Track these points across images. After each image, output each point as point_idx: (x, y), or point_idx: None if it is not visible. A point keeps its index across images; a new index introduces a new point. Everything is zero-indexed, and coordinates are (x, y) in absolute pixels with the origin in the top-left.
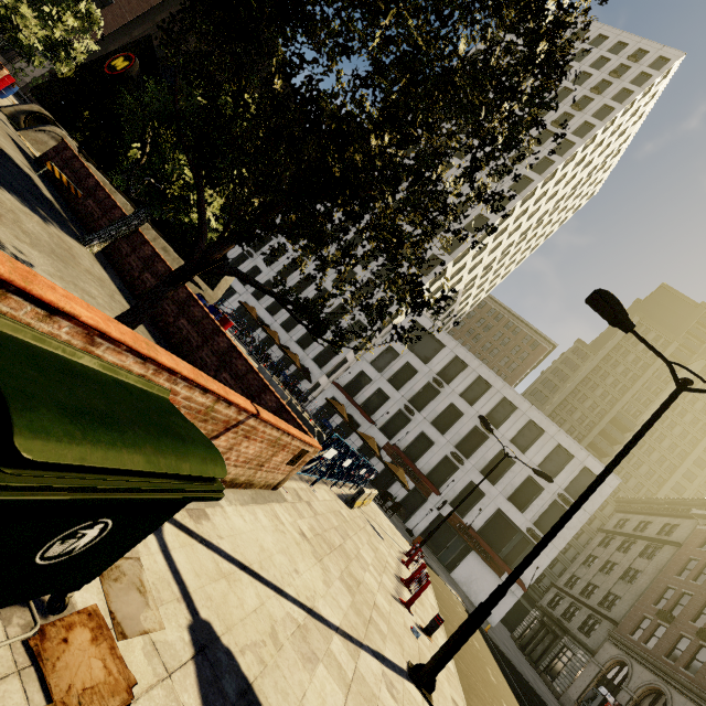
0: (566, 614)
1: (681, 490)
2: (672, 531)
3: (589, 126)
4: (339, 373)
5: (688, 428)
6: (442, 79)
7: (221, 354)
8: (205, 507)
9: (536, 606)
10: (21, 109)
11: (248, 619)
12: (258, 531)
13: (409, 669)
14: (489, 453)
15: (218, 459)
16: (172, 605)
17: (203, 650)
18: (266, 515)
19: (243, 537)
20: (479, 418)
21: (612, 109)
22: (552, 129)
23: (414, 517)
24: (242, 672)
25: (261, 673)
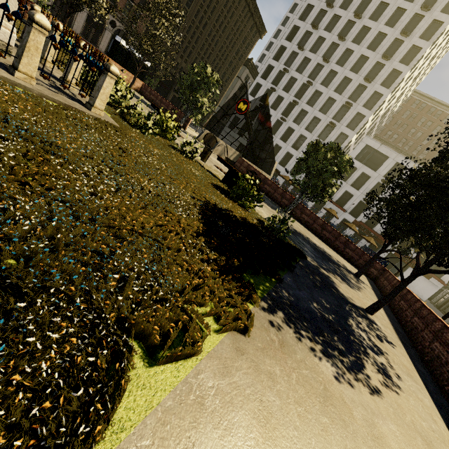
0: None
1: None
2: None
3: None
4: None
5: None
6: None
7: (343, 243)
8: None
9: (447, 287)
10: (202, 135)
11: None
12: None
13: None
14: None
15: None
16: None
17: None
18: None
19: None
20: None
21: None
22: None
23: None
24: None
25: None
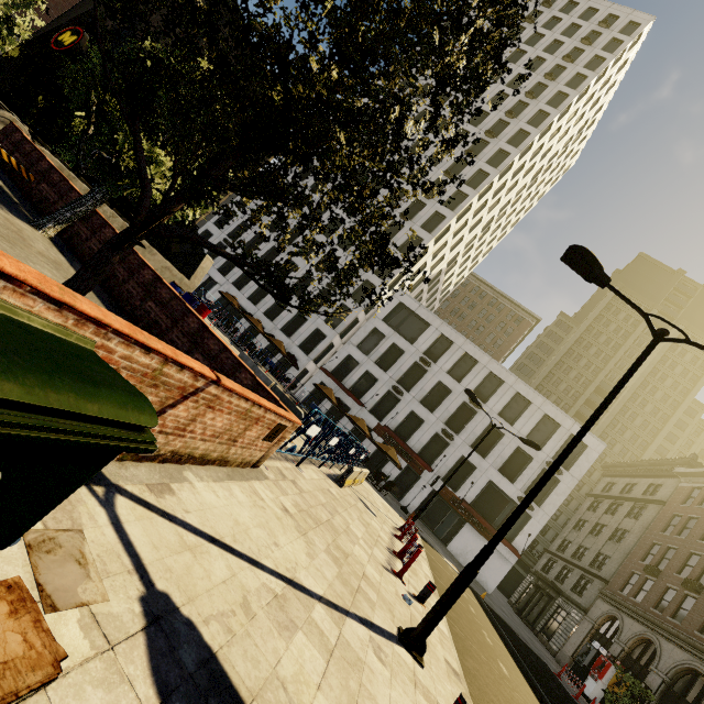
0: (559, 577)
1: (664, 452)
2: (656, 490)
3: (563, 95)
4: (326, 358)
5: (669, 392)
6: (393, 7)
7: (192, 335)
8: (170, 483)
9: (531, 571)
10: None
11: (216, 590)
12: (233, 506)
13: (399, 633)
14: (478, 428)
15: (147, 408)
16: (121, 577)
17: (157, 621)
18: (243, 492)
19: (214, 512)
20: (465, 392)
21: (585, 78)
22: (526, 100)
23: (408, 495)
24: (204, 642)
25: (228, 642)
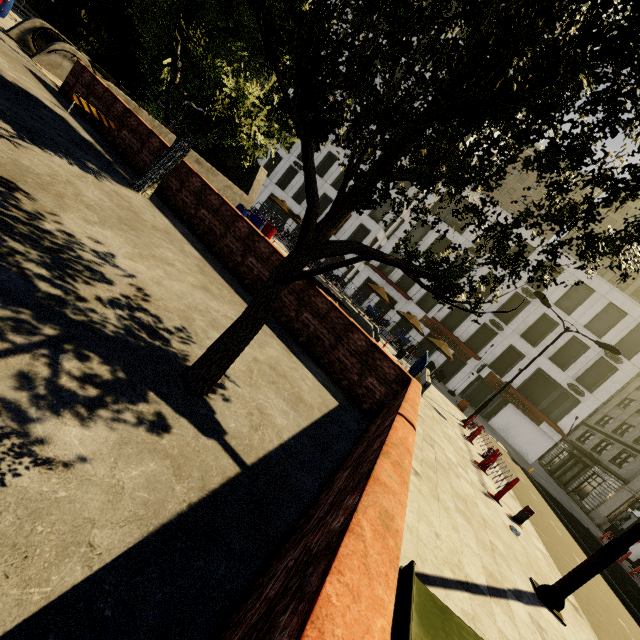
0: (596, 448)
1: None
2: None
3: None
4: None
5: None
6: None
7: (297, 293)
8: None
9: (565, 440)
10: (25, 28)
11: None
12: None
13: (536, 590)
14: (530, 318)
15: None
16: None
17: None
18: None
19: None
20: (535, 294)
21: None
22: None
23: (453, 379)
24: None
25: None
